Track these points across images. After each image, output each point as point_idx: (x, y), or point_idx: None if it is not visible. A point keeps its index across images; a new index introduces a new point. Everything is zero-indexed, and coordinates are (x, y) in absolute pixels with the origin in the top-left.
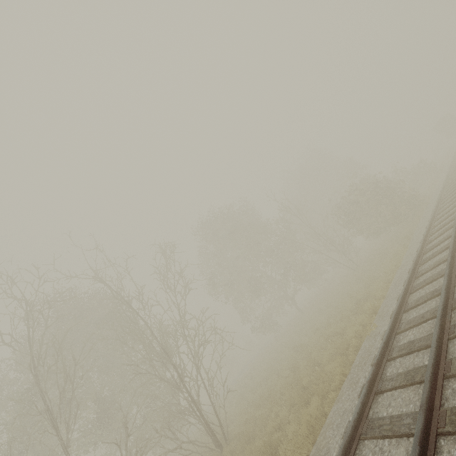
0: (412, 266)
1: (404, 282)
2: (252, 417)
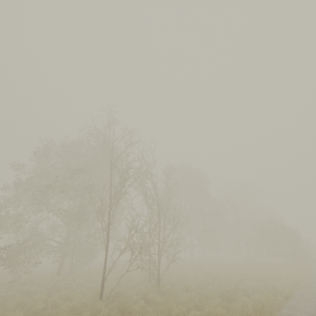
0: None
1: None
2: (181, 282)
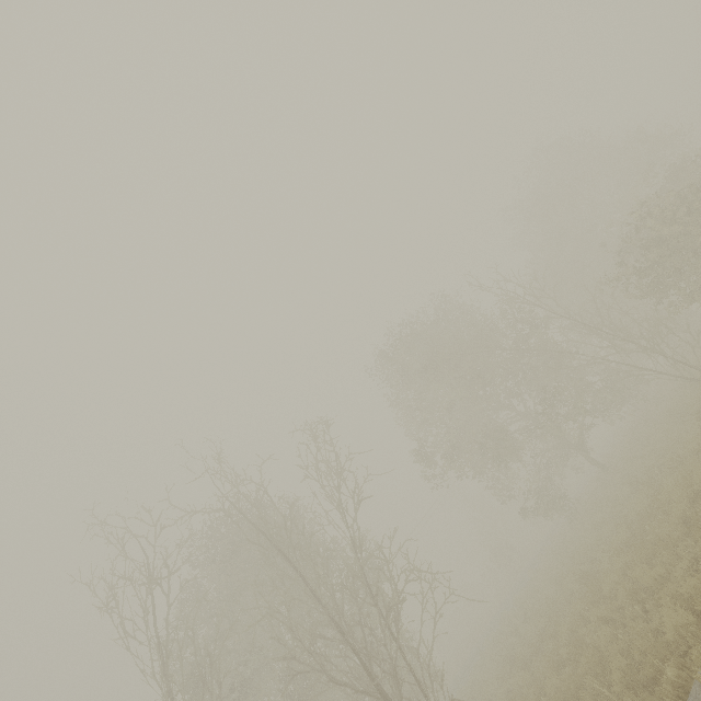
0: None
1: None
2: None
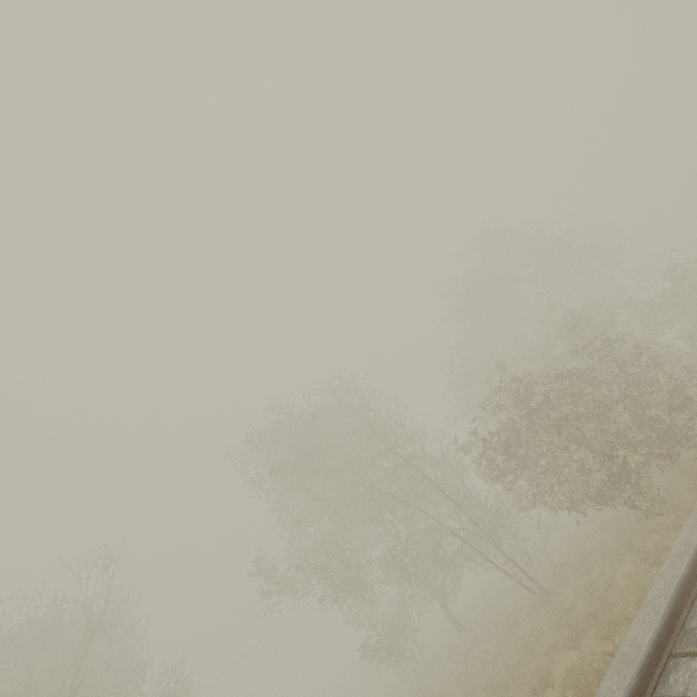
0: None
1: None
2: None
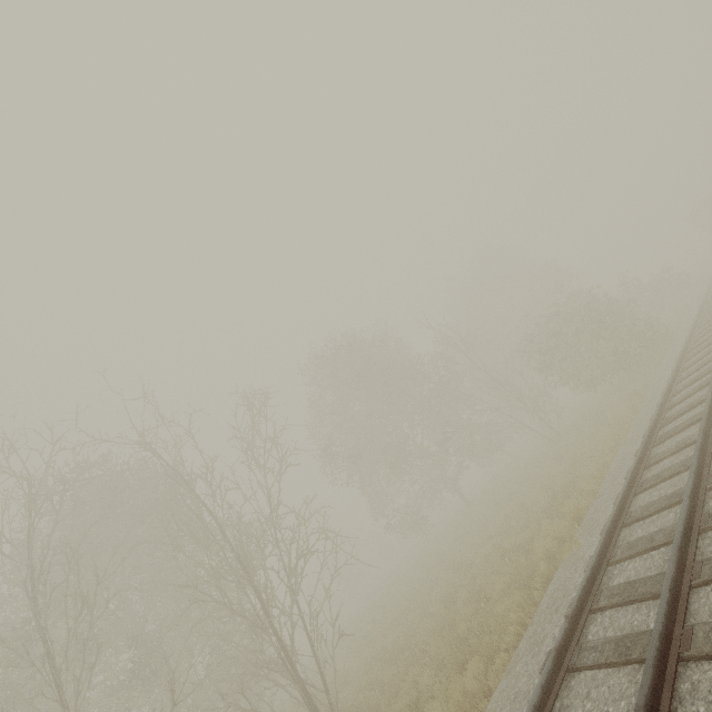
0: (641, 446)
1: (627, 473)
2: (378, 679)
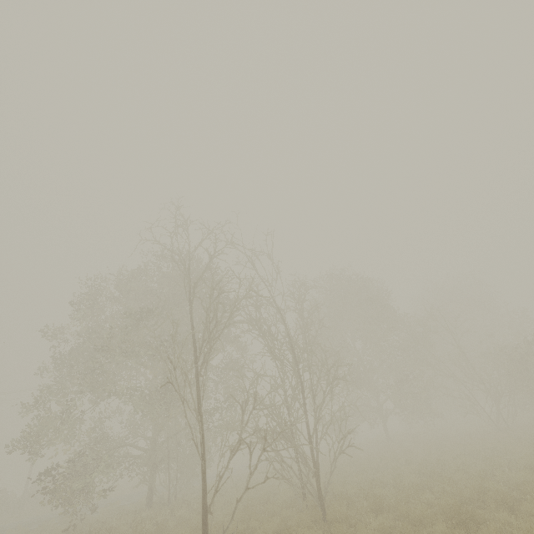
0: None
1: None
2: (366, 492)
